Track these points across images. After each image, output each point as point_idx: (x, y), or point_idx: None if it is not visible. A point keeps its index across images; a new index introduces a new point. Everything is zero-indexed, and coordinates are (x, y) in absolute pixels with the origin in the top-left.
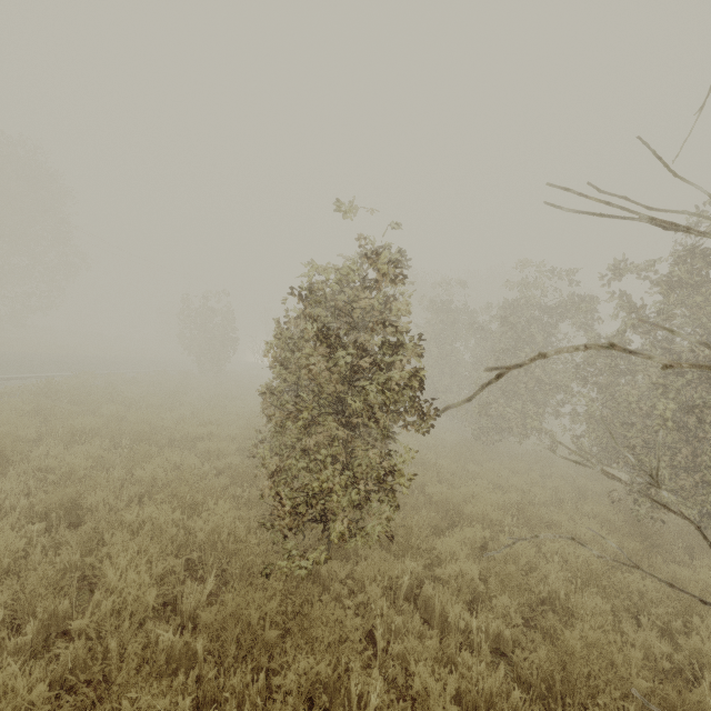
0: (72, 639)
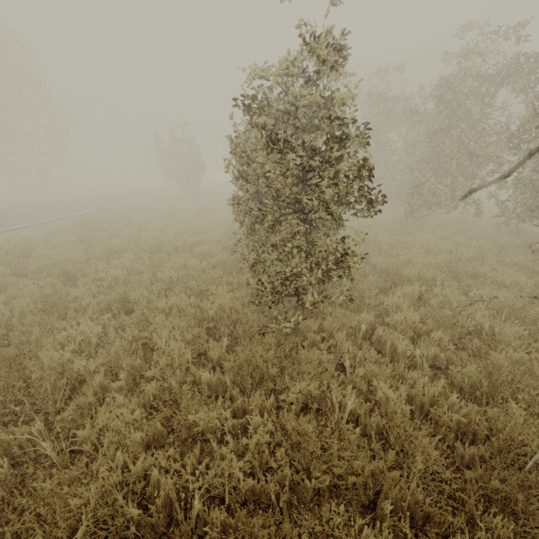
0: (149, 378)
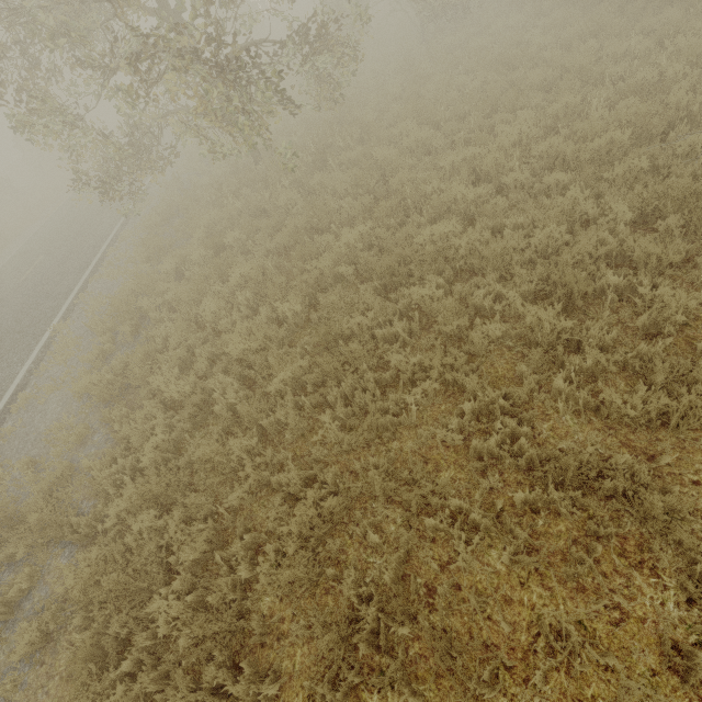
0: None
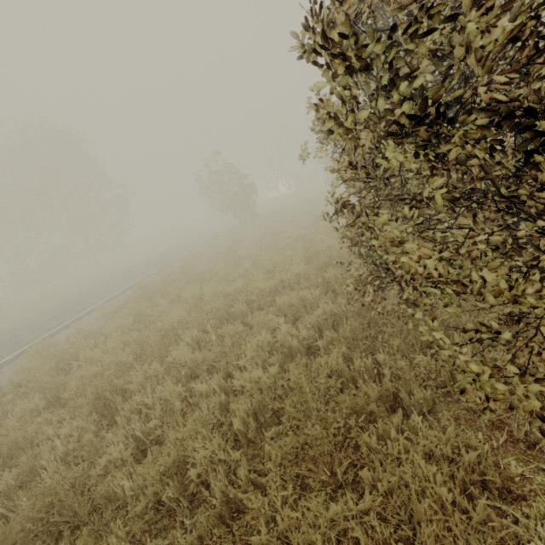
0: None
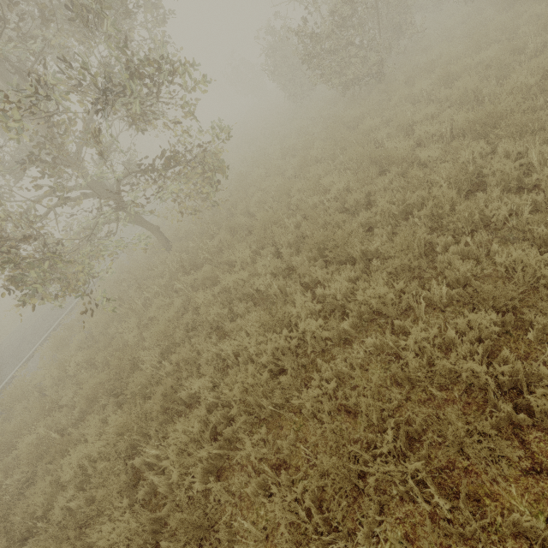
0: None
